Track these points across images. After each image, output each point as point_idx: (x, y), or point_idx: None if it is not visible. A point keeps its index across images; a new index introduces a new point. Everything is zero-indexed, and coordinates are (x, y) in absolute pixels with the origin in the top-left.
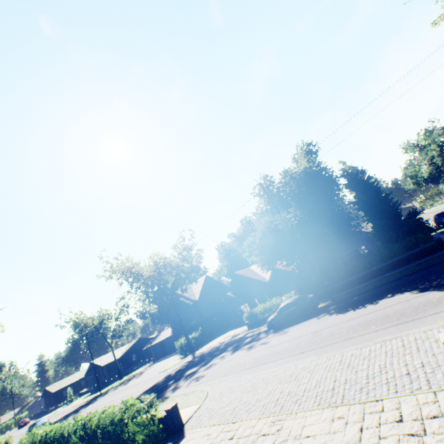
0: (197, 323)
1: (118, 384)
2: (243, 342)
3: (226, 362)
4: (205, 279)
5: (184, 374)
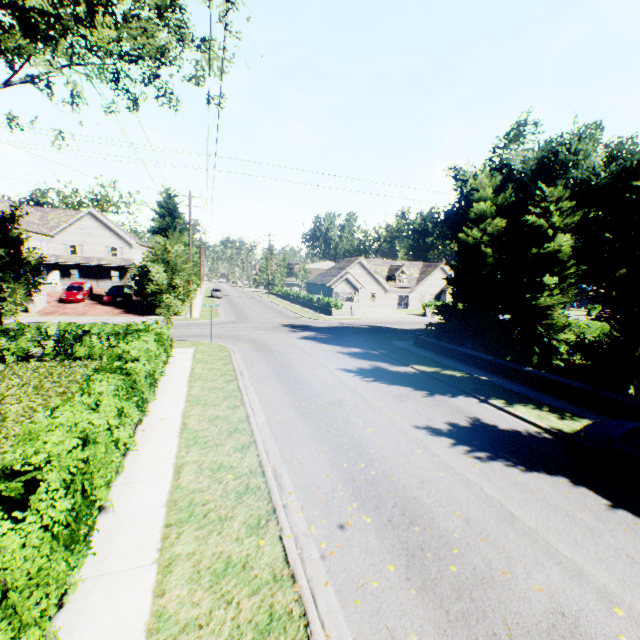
0: None
1: None
2: None
3: None
4: None
5: None
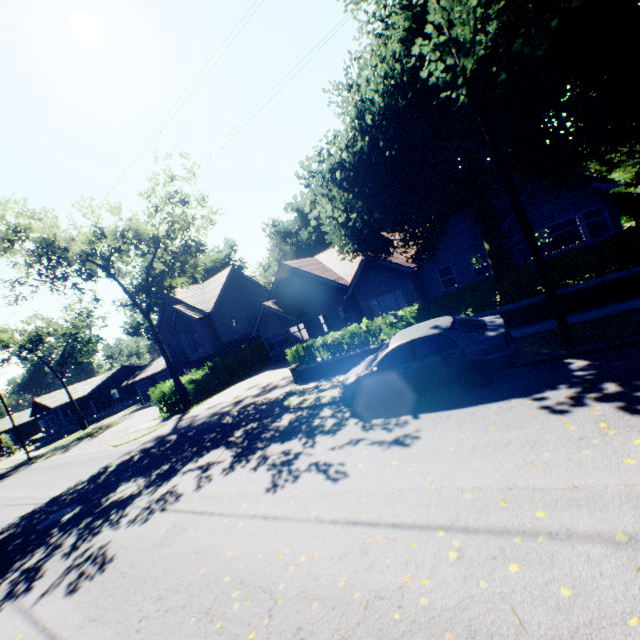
0: (209, 353)
1: (65, 444)
2: (273, 426)
3: (192, 519)
4: (228, 276)
5: (105, 500)
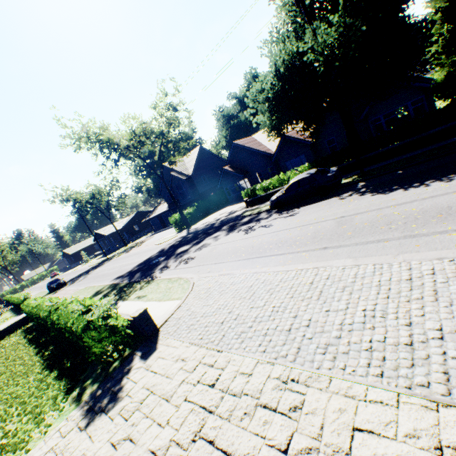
0: (192, 199)
1: (122, 251)
2: (240, 222)
3: (219, 245)
4: (198, 152)
5: (175, 253)
